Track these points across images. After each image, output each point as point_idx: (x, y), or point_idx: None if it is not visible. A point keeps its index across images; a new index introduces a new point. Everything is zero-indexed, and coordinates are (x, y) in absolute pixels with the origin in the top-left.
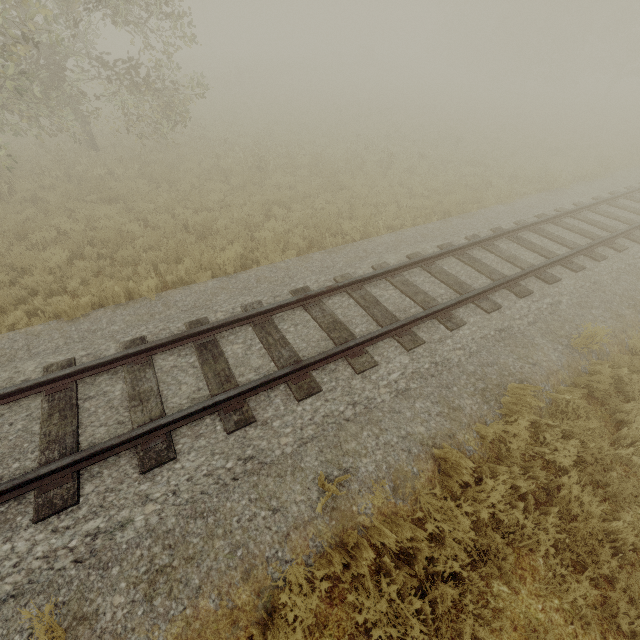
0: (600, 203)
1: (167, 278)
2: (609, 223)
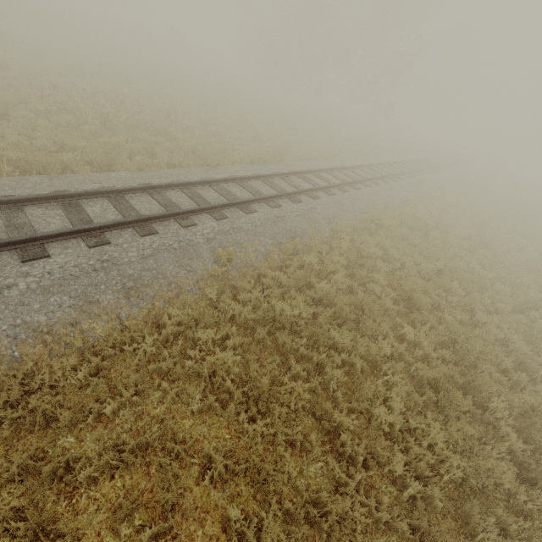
0: (227, 181)
1: None
2: (214, 199)
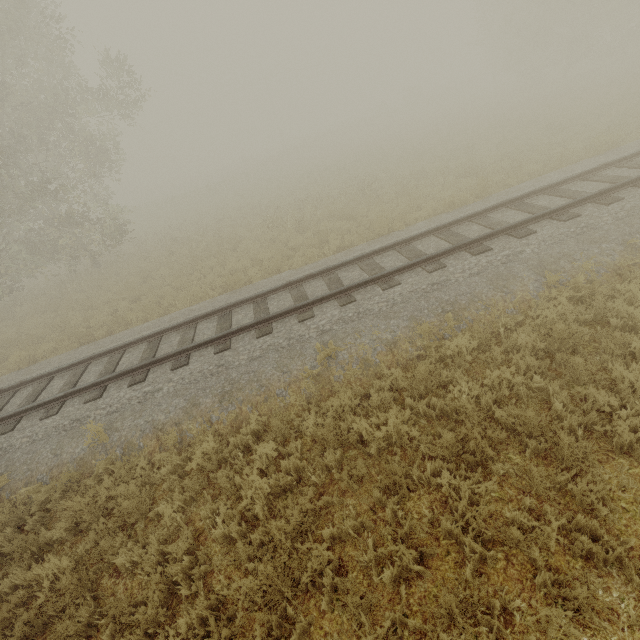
0: (380, 252)
1: (4, 371)
2: (353, 280)
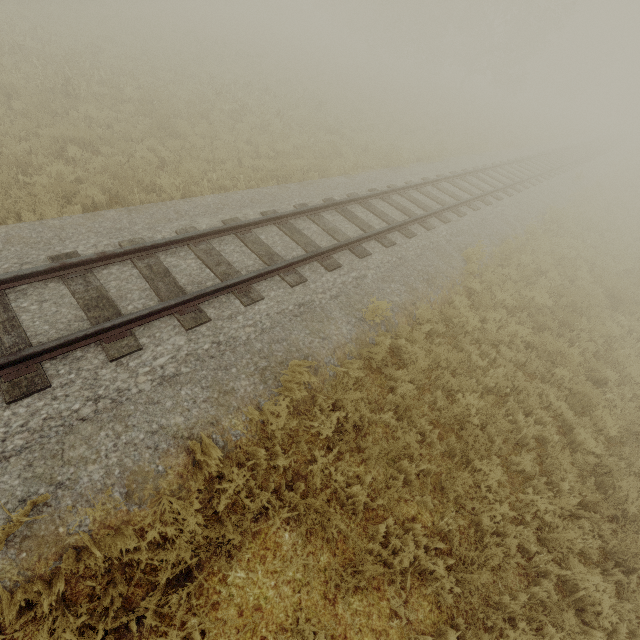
0: (426, 184)
1: None
2: (428, 203)
